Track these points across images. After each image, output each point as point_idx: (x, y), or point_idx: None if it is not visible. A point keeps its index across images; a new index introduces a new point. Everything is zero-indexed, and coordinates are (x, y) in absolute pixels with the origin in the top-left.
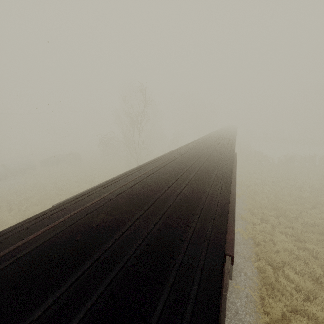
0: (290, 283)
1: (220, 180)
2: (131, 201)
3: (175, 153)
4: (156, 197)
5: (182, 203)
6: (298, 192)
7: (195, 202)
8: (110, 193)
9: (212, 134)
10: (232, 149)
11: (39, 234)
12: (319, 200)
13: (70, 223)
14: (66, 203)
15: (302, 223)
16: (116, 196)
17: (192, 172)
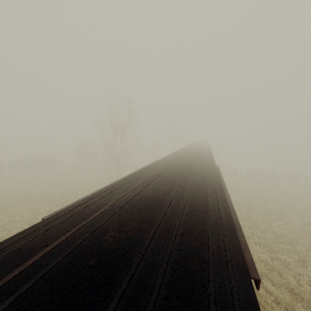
0: (270, 296)
1: (215, 193)
2: (139, 215)
3: (163, 163)
4: (163, 211)
5: (190, 218)
6: (265, 204)
7: (202, 217)
8: (111, 205)
9: (191, 147)
10: (213, 162)
11: (39, 257)
12: (283, 211)
13: (76, 242)
14: (60, 216)
15: (272, 233)
16: (120, 208)
17: (187, 184)
